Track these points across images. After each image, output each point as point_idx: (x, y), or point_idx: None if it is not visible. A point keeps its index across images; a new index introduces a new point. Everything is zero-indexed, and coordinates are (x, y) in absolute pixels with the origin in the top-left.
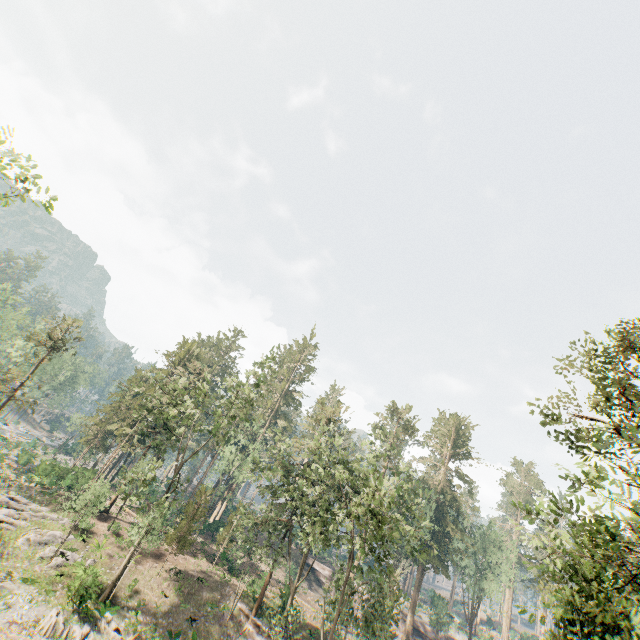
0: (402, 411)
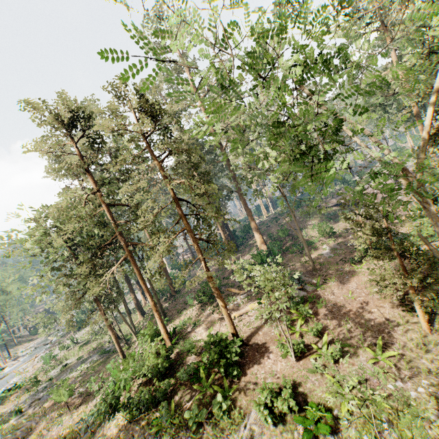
0: None
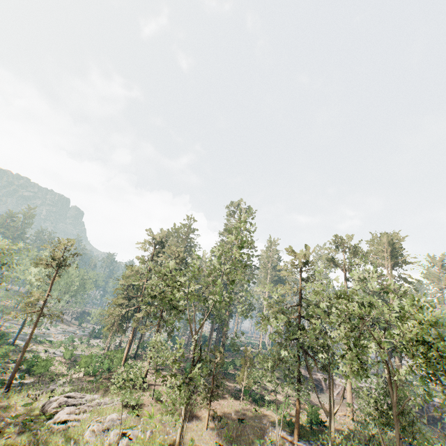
0: (344, 241)
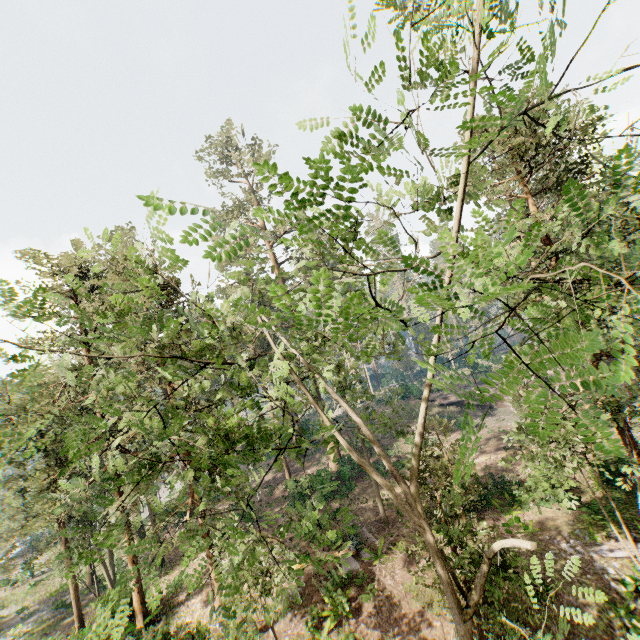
0: None
